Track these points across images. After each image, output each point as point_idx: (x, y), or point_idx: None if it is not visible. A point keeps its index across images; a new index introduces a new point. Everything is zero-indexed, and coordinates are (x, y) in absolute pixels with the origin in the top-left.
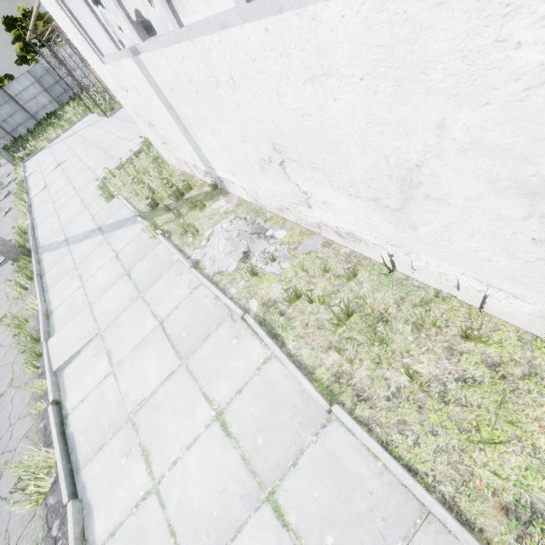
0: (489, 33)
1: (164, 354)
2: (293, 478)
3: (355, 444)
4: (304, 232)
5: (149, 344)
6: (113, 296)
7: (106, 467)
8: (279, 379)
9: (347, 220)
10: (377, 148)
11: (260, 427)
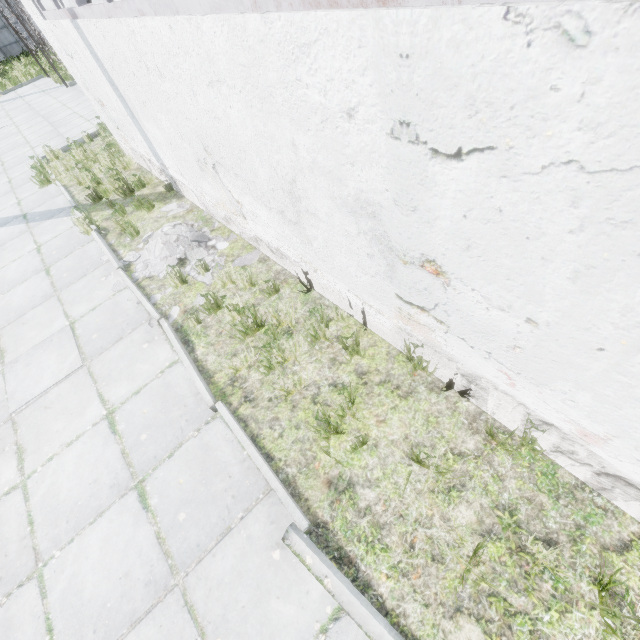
0: (292, 72)
1: (67, 355)
2: (165, 467)
3: (230, 438)
4: (246, 246)
5: (52, 344)
6: (23, 292)
7: None
8: (179, 381)
9: (272, 234)
10: (268, 160)
11: (147, 425)
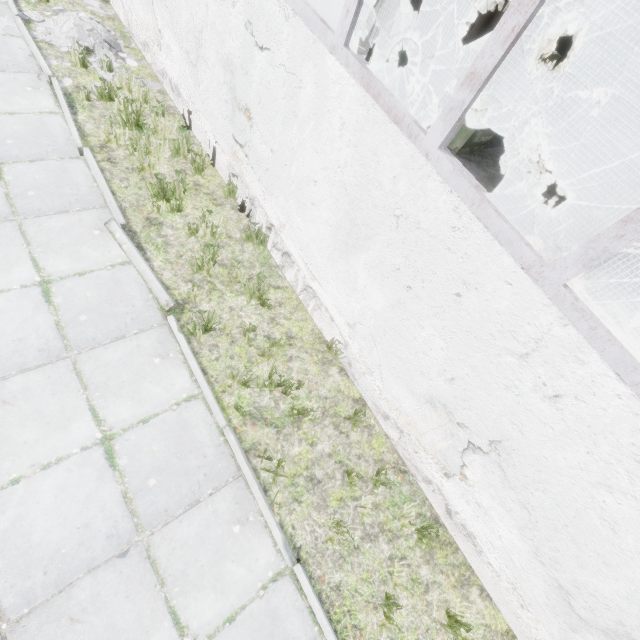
0: None
1: None
2: (25, 165)
3: (87, 173)
4: (152, 75)
5: None
6: None
7: None
8: (55, 126)
9: (177, 71)
10: (191, 7)
11: (16, 137)
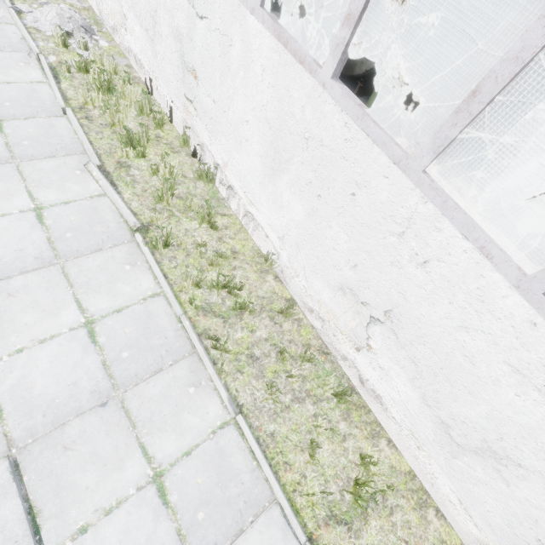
0: None
1: None
2: (20, 122)
3: (69, 128)
4: (121, 53)
5: None
6: None
7: None
8: (43, 92)
9: (139, 47)
10: None
11: (12, 100)
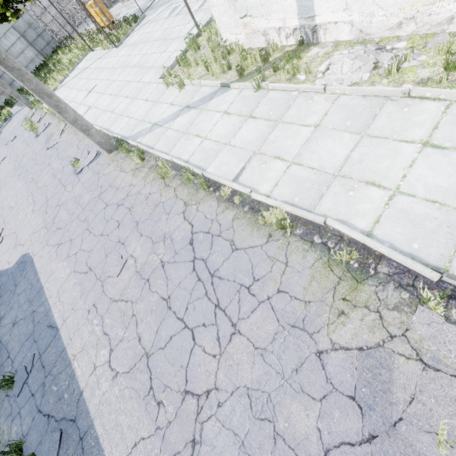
0: None
1: (340, 137)
2: None
3: None
4: (425, 36)
5: (318, 138)
6: (248, 132)
7: (337, 202)
8: None
9: None
10: None
11: None
